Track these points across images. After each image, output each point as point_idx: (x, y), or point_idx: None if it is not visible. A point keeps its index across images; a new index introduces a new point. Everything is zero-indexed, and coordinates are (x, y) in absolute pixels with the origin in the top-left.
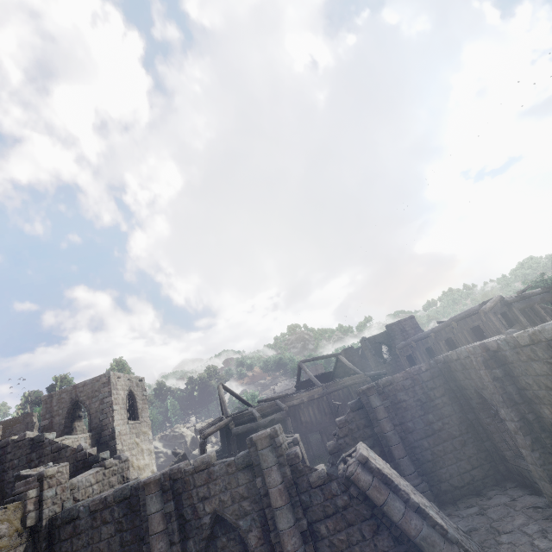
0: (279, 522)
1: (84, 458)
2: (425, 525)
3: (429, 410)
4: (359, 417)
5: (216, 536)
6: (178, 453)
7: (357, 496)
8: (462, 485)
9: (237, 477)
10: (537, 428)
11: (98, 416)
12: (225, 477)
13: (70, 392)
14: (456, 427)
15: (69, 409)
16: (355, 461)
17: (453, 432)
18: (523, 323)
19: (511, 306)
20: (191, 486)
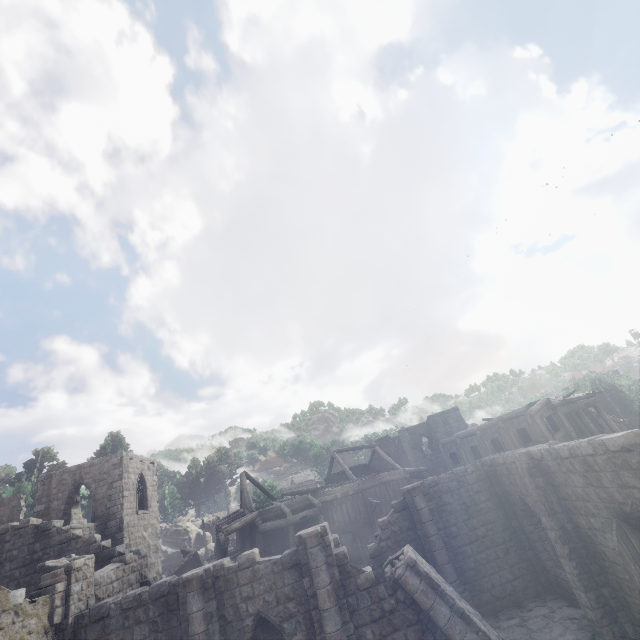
0: (327, 624)
1: (97, 551)
2: (469, 631)
3: (473, 514)
4: (402, 518)
5: (258, 639)
6: (188, 551)
7: (404, 600)
8: (504, 595)
9: (283, 576)
10: (575, 537)
11: (105, 502)
12: (271, 576)
13: (73, 472)
14: (500, 534)
15: (71, 492)
16: (404, 564)
17: (496, 539)
18: (568, 429)
19: (556, 410)
20: (234, 585)
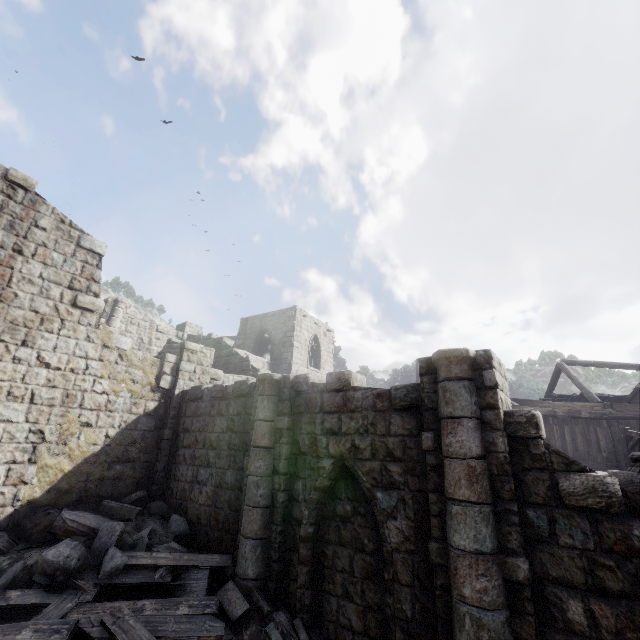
0: (455, 529)
1: (247, 368)
2: None
3: None
4: None
5: (338, 496)
6: None
7: None
8: None
9: (389, 419)
10: None
11: (280, 348)
12: (368, 412)
13: (261, 319)
14: None
15: (258, 335)
16: None
17: None
18: None
19: None
20: (316, 408)
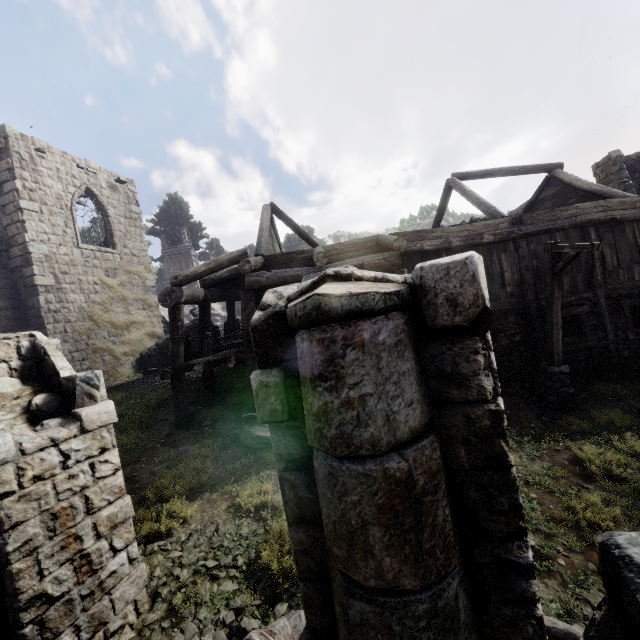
0: None
1: None
2: None
3: None
4: None
5: None
6: (195, 315)
7: None
8: None
9: None
10: None
11: None
12: None
13: None
14: None
15: None
16: None
17: None
18: None
19: None
20: None
